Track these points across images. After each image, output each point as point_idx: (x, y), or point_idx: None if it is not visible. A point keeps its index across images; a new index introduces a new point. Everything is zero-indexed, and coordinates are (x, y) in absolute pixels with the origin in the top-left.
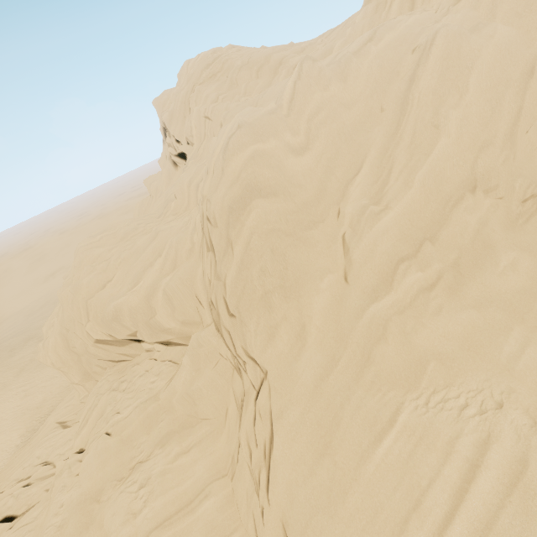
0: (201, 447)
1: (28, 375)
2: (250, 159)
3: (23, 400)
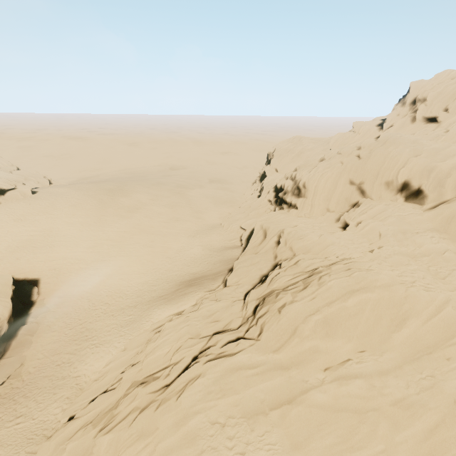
0: (448, 241)
1: (190, 201)
2: None
3: (192, 211)
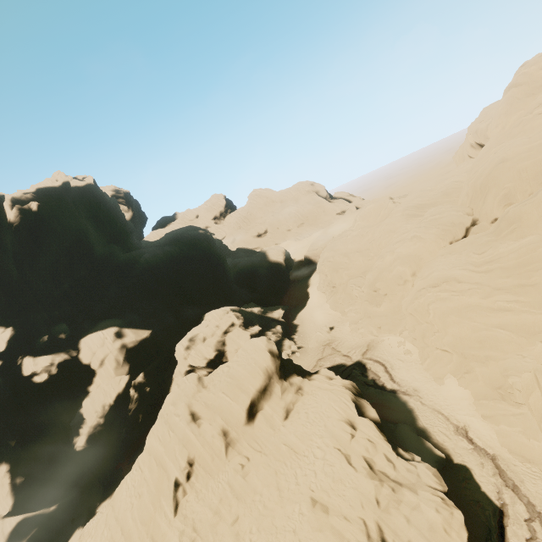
0: None
1: None
2: (519, 76)
3: None
